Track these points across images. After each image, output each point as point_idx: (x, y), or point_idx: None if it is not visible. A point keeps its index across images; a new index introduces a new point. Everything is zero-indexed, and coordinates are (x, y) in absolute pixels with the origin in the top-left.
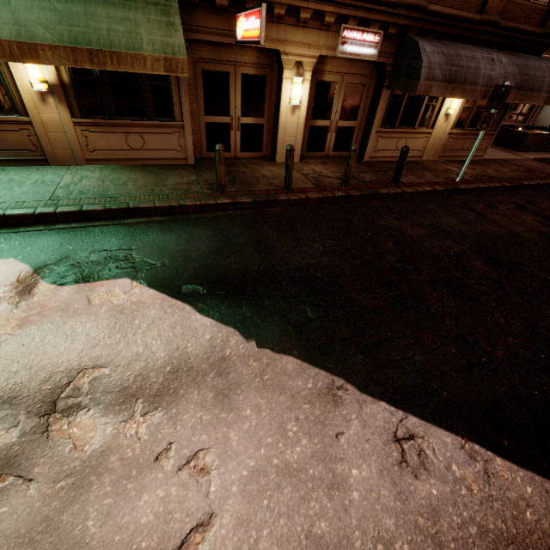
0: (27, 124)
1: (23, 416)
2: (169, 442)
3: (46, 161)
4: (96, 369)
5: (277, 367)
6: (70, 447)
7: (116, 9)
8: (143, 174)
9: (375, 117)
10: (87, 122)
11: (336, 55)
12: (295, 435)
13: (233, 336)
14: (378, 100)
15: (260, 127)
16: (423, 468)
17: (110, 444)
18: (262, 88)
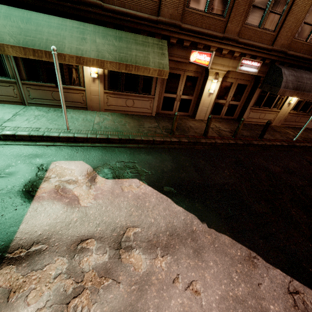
0: (83, 91)
1: (108, 248)
2: (177, 273)
3: (86, 108)
4: (134, 228)
5: (220, 240)
6: (132, 268)
7: (140, 46)
8: (131, 119)
9: (250, 101)
10: (110, 92)
11: (236, 71)
12: (237, 280)
13: (194, 219)
14: (253, 93)
15: (190, 101)
16: (307, 311)
17: (150, 270)
18: (195, 82)
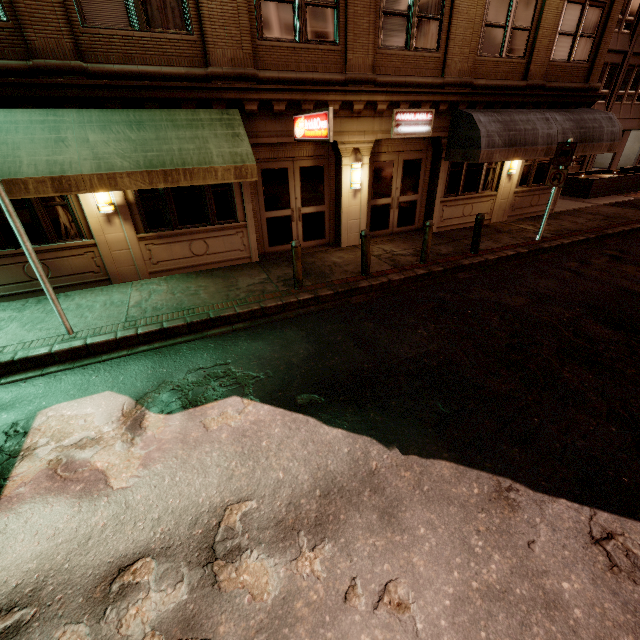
0: (91, 246)
1: (185, 568)
2: (351, 577)
3: (109, 281)
4: (242, 504)
5: (432, 474)
6: (247, 597)
7: (185, 130)
8: (210, 279)
9: (437, 188)
10: (151, 236)
11: (392, 137)
12: (483, 550)
13: (372, 445)
14: (438, 172)
15: (322, 214)
16: (638, 571)
17: (289, 588)
18: (320, 177)
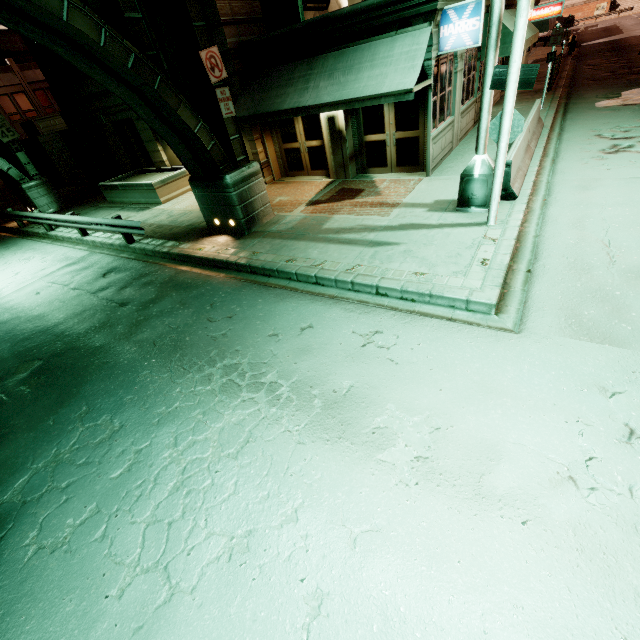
0: None
1: None
2: None
3: None
4: None
5: None
6: None
7: None
8: None
9: None
10: None
11: None
12: None
13: None
14: None
15: None
16: None
17: None
18: None
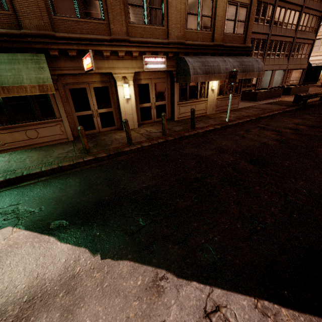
0: None
1: None
2: None
3: None
4: None
5: (114, 273)
6: None
7: (5, 65)
8: (38, 152)
9: (174, 97)
10: None
11: (144, 70)
12: None
13: (83, 254)
14: (174, 89)
15: (111, 113)
16: None
17: None
18: (107, 92)
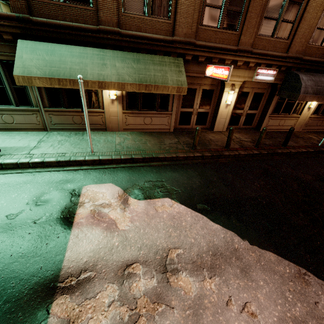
0: (102, 113)
1: (154, 272)
2: (229, 295)
3: (106, 129)
4: (176, 249)
5: (265, 257)
6: (182, 292)
7: (157, 66)
8: (151, 137)
9: (268, 109)
10: (128, 112)
11: (252, 80)
12: (292, 300)
13: (234, 236)
14: (271, 101)
15: (207, 113)
16: None
17: (201, 293)
18: (211, 95)
